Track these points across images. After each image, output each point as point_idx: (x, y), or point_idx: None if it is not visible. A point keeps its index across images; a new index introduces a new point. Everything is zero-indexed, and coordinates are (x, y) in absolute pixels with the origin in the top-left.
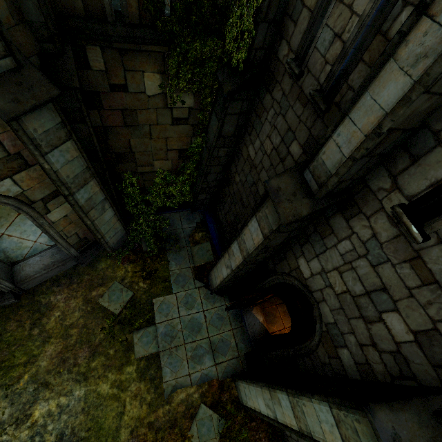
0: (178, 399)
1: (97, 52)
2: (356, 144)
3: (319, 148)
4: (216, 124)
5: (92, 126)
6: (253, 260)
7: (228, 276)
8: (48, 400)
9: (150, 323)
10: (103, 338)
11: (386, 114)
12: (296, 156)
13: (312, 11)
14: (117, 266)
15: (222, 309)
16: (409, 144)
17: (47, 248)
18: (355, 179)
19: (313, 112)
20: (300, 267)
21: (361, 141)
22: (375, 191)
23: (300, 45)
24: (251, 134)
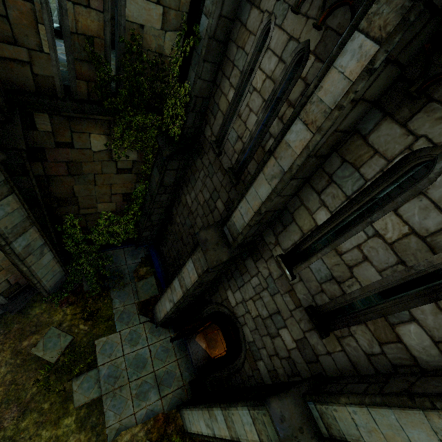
0: None
1: (45, 117)
2: (250, 216)
3: (231, 213)
4: (158, 176)
5: (34, 175)
6: (192, 294)
7: (171, 309)
8: None
9: (92, 367)
10: (36, 391)
11: (262, 202)
12: (221, 210)
13: (224, 115)
14: (54, 310)
15: (167, 340)
16: (281, 217)
17: None
18: (255, 235)
19: (229, 181)
20: (228, 298)
21: (253, 215)
22: (268, 244)
23: (219, 134)
24: (187, 185)
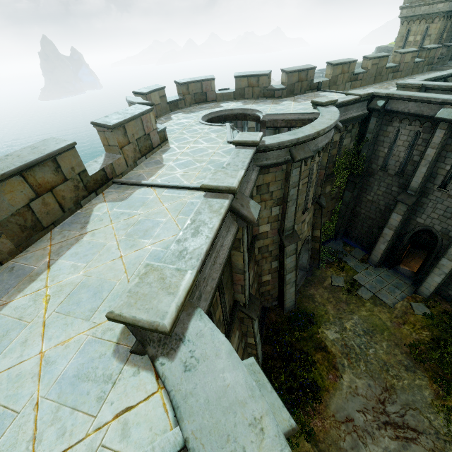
0: (398, 306)
1: None
2: (420, 180)
3: (409, 184)
4: (350, 194)
5: None
6: (397, 231)
7: (387, 245)
8: (346, 322)
9: (360, 286)
10: (345, 298)
11: (424, 173)
12: (396, 190)
13: (384, 157)
14: (325, 271)
15: (385, 272)
16: (431, 176)
17: None
18: (423, 187)
19: (397, 177)
20: (418, 221)
21: (421, 179)
22: (429, 188)
23: (382, 164)
24: (366, 192)
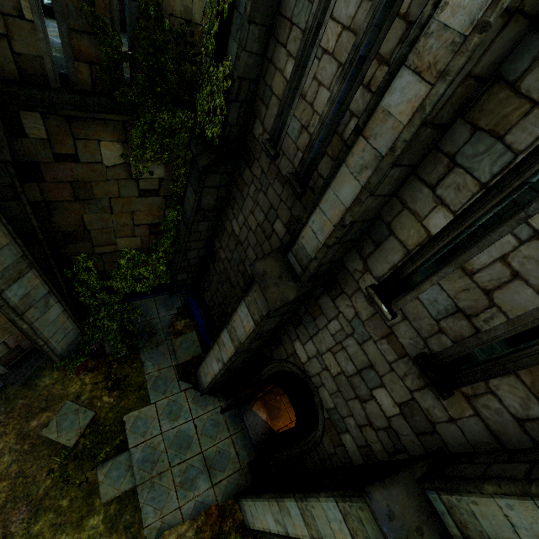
0: None
1: (36, 118)
2: (327, 232)
3: (298, 232)
4: (193, 197)
5: (29, 202)
6: (247, 349)
7: (220, 371)
8: None
9: (122, 449)
10: (51, 485)
11: (346, 209)
12: (281, 235)
13: (280, 100)
14: (69, 379)
15: (217, 412)
16: (371, 232)
17: None
18: (334, 262)
19: (291, 193)
20: (296, 351)
21: (331, 230)
22: (352, 272)
23: (273, 128)
24: (233, 207)
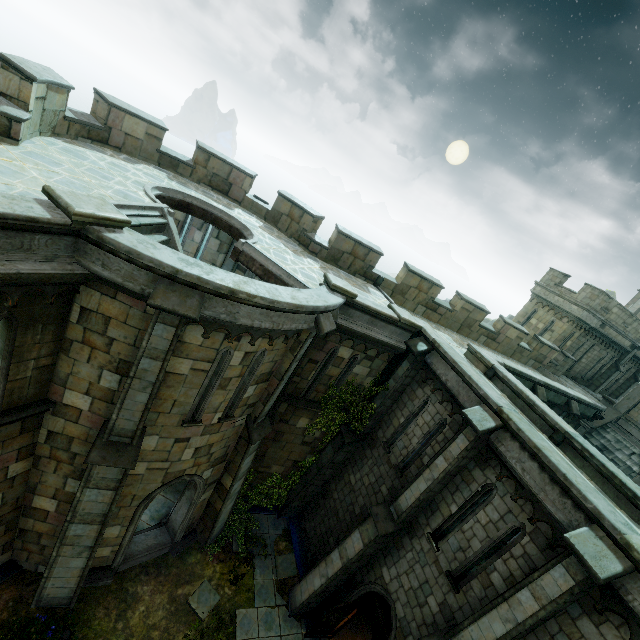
0: None
1: (286, 405)
2: (412, 500)
3: (398, 496)
4: (332, 453)
5: None
6: (348, 568)
7: (323, 585)
8: None
9: (230, 639)
10: None
11: (421, 493)
12: (384, 494)
13: (395, 429)
14: (207, 562)
15: (299, 637)
16: (431, 505)
17: (148, 527)
18: (413, 516)
19: (394, 473)
20: (383, 574)
21: (414, 500)
22: (421, 524)
23: (390, 438)
24: (353, 467)
